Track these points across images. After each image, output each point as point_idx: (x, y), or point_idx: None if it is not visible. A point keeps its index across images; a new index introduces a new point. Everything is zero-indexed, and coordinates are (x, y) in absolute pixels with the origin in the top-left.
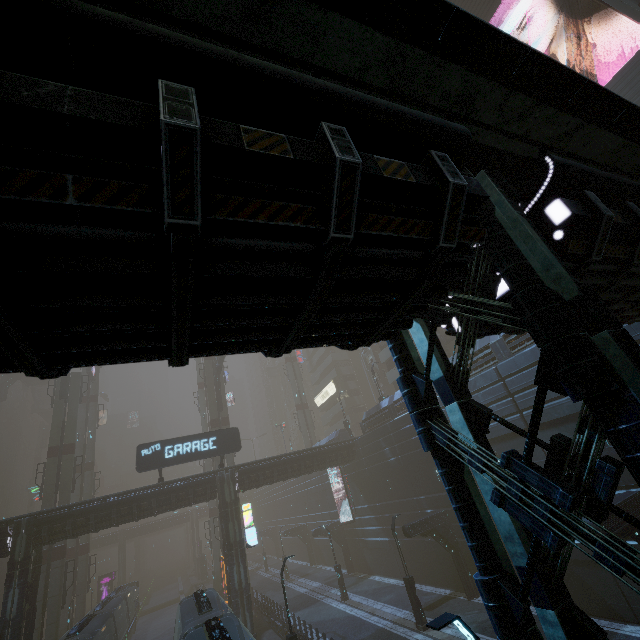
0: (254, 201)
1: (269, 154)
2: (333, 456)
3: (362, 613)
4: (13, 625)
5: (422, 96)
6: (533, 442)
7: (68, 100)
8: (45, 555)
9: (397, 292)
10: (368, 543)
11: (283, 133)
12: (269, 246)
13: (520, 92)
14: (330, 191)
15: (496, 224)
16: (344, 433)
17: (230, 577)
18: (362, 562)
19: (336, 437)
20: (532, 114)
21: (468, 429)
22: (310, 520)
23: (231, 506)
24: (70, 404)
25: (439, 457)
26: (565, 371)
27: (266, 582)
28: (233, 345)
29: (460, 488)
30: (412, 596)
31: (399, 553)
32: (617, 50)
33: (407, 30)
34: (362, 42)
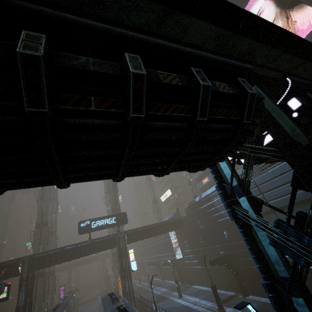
0: (165, 105)
1: (171, 83)
2: (172, 226)
3: (190, 304)
4: (22, 309)
5: (230, 52)
6: (291, 215)
7: (91, 64)
8: (35, 275)
9: (221, 144)
10: (191, 269)
11: (172, 73)
12: (169, 125)
13: (275, 48)
14: (197, 99)
15: (266, 111)
16: (176, 214)
17: (124, 286)
18: (188, 278)
19: (173, 216)
20: (280, 58)
21: (252, 210)
22: (161, 258)
23: (123, 251)
24: (45, 202)
25: (239, 223)
26: (308, 180)
27: (140, 289)
28: (143, 171)
29: (251, 238)
30: (216, 295)
31: (208, 273)
32: (306, 23)
33: (226, 23)
34: (205, 30)
